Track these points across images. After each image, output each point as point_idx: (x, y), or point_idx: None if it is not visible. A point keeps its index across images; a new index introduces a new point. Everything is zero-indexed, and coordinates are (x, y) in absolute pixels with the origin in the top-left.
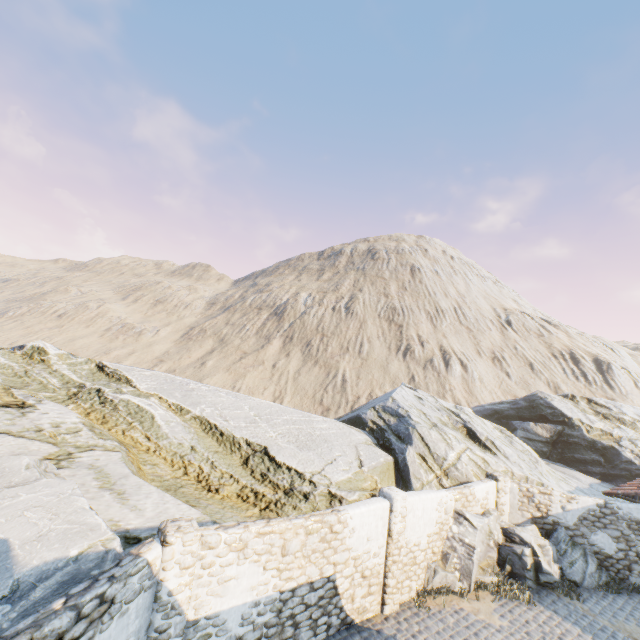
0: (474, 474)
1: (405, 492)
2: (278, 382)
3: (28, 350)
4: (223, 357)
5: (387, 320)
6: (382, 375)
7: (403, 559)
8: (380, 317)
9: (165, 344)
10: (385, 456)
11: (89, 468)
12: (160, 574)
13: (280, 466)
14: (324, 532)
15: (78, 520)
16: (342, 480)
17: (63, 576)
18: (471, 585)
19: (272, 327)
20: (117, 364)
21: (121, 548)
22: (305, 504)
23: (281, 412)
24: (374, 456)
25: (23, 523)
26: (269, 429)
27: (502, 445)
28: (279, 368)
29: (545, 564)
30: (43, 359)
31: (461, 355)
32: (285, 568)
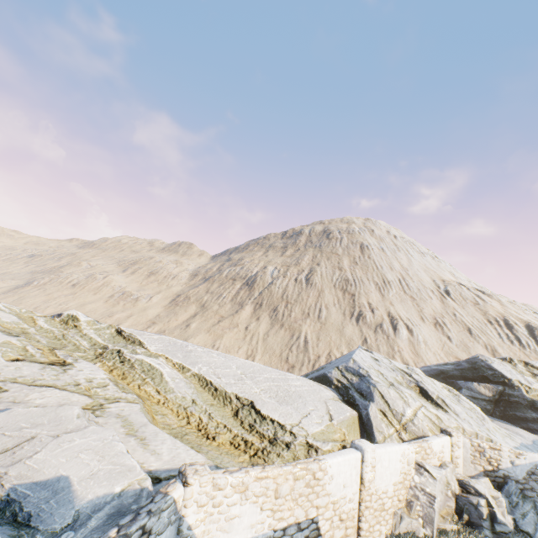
0: (429, 429)
1: (374, 444)
2: (250, 342)
3: (64, 317)
4: (204, 320)
5: (341, 290)
6: (338, 337)
7: (373, 505)
8: (335, 287)
9: (157, 309)
10: (350, 411)
11: (117, 417)
12: (182, 510)
13: (265, 418)
14: (308, 478)
15: (119, 462)
16: (316, 432)
17: (110, 509)
18: (434, 532)
19: (244, 295)
20: (131, 329)
21: (152, 487)
22: (287, 452)
23: (262, 371)
24: (341, 411)
25: (79, 463)
26: (253, 385)
27: (452, 403)
28: (251, 330)
29: (499, 515)
30: (76, 325)
31: (407, 320)
32: (277, 509)
